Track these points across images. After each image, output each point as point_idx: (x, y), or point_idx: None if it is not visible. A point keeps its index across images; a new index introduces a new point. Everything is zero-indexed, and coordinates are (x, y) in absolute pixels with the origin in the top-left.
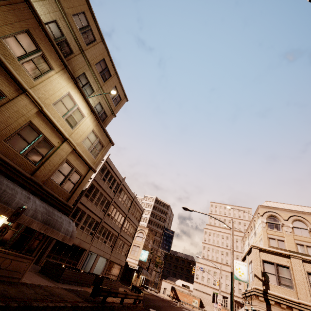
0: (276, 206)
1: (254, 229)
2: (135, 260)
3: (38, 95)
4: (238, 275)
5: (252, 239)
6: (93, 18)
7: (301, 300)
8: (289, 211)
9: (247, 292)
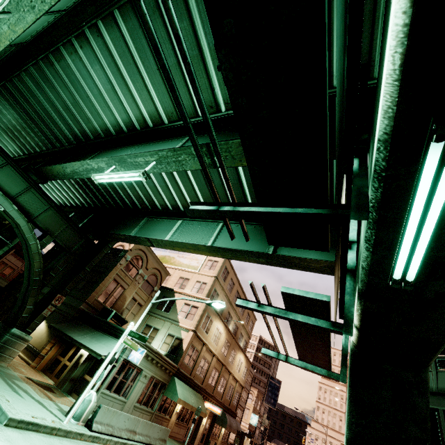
0: None
1: None
2: (246, 423)
3: (233, 370)
4: None
5: None
6: (245, 297)
7: None
8: None
9: None
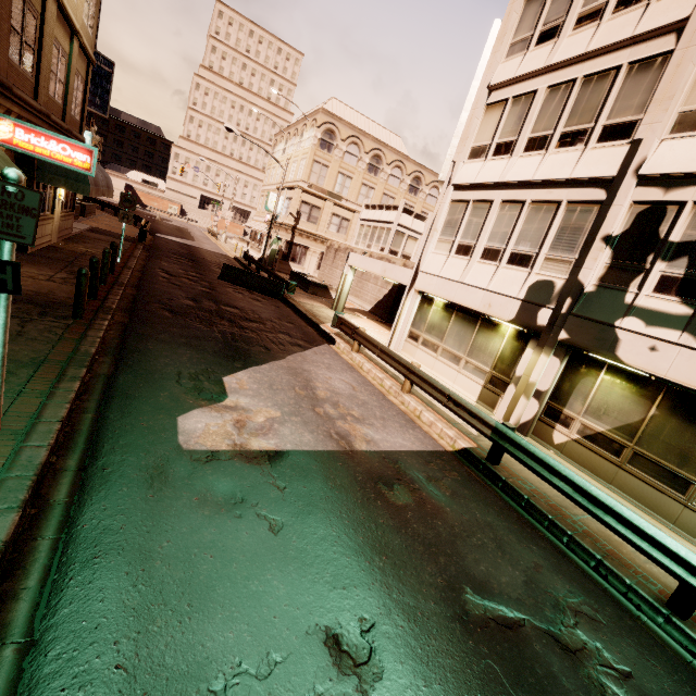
0: (342, 113)
1: (300, 138)
2: None
3: None
4: (272, 208)
5: (292, 149)
6: None
7: (318, 233)
8: (353, 128)
9: (277, 223)
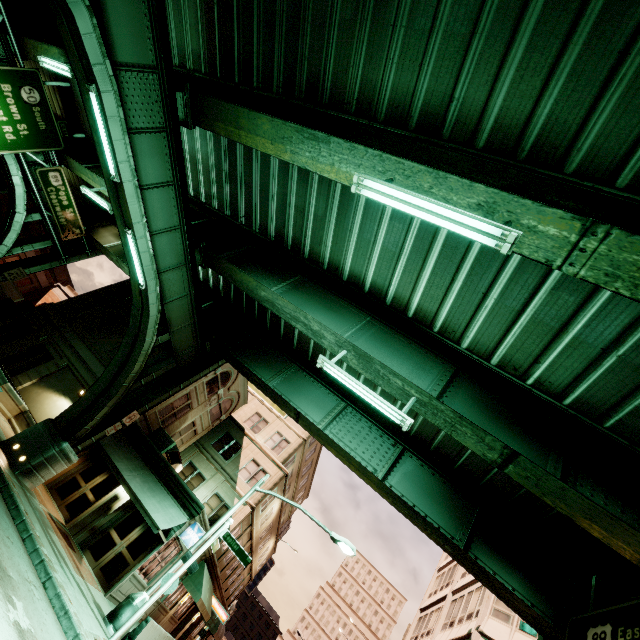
0: None
1: None
2: None
3: (255, 558)
4: None
5: None
6: (314, 469)
7: None
8: None
9: None
